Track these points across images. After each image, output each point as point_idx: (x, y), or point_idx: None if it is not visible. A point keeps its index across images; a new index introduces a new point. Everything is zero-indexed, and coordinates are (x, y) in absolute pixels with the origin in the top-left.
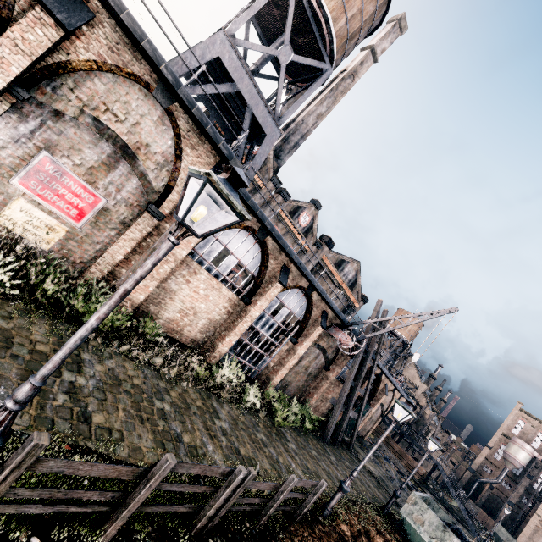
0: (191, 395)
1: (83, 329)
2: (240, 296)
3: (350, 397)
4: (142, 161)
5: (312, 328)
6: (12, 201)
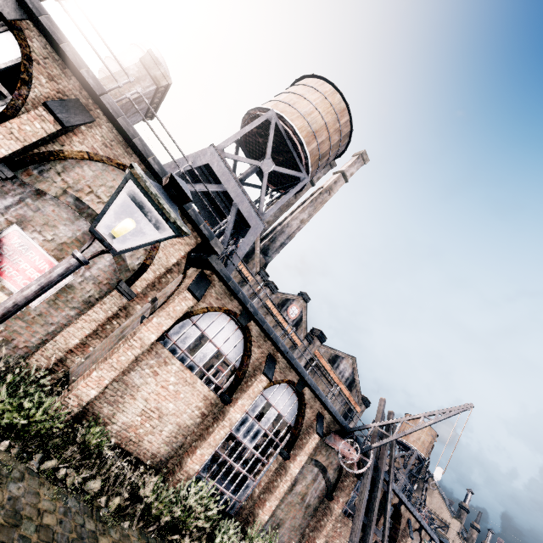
0: None
1: None
2: (219, 393)
3: (363, 542)
4: (119, 239)
5: (306, 435)
6: None
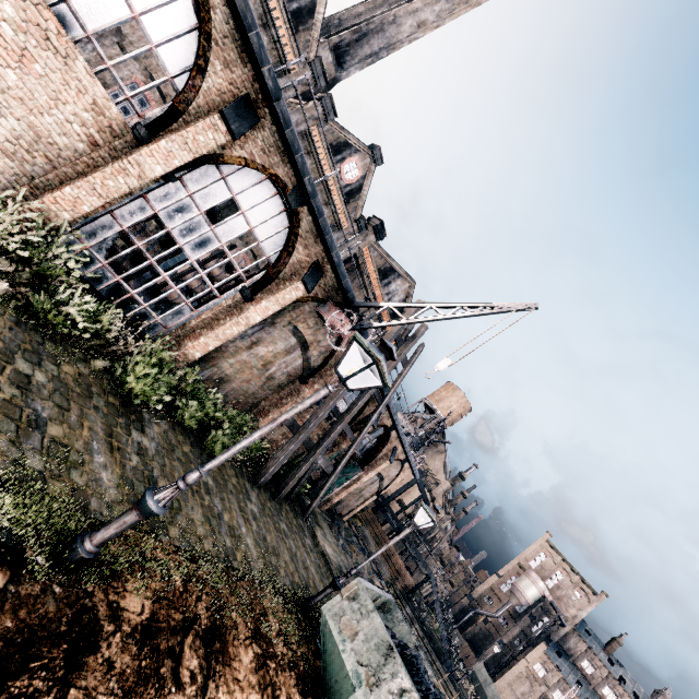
0: None
1: None
2: (132, 123)
3: (326, 433)
4: None
5: (286, 282)
6: None
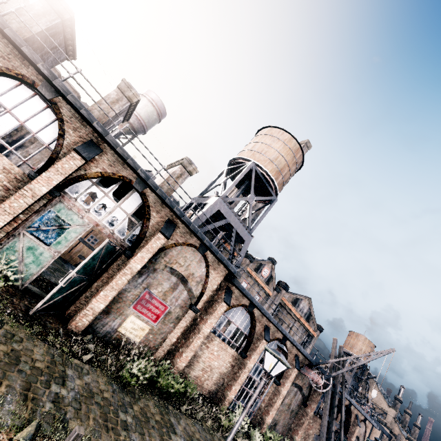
0: None
1: (238, 424)
2: (239, 352)
3: (329, 432)
4: (190, 282)
5: (289, 370)
6: (127, 317)
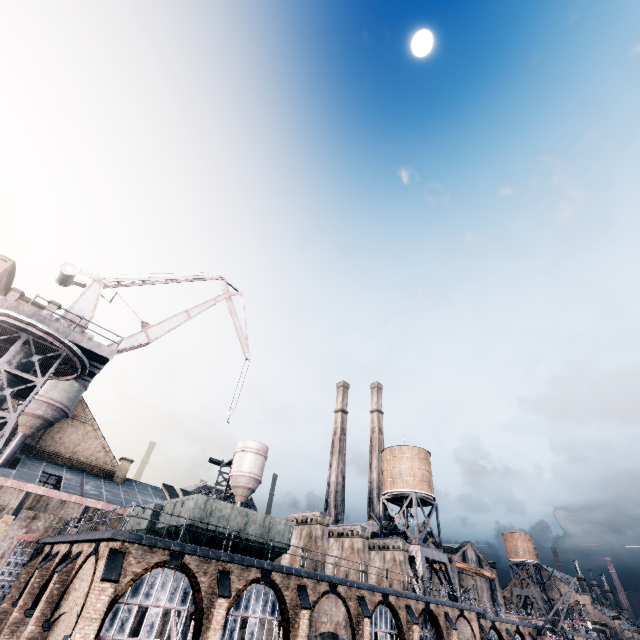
0: None
1: None
2: None
3: None
4: None
5: None
6: None
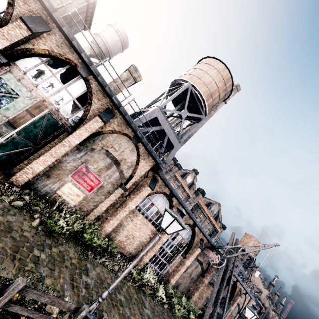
0: (131, 290)
1: (127, 269)
2: (157, 228)
3: (217, 297)
4: (122, 165)
5: (194, 248)
6: (66, 184)
